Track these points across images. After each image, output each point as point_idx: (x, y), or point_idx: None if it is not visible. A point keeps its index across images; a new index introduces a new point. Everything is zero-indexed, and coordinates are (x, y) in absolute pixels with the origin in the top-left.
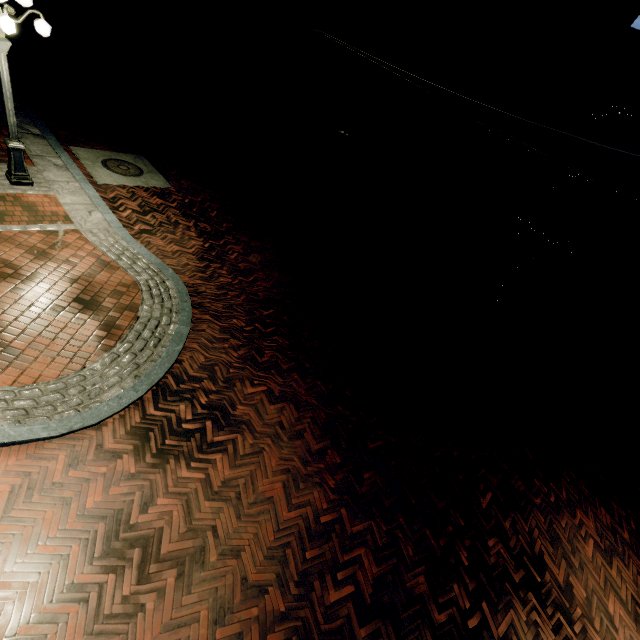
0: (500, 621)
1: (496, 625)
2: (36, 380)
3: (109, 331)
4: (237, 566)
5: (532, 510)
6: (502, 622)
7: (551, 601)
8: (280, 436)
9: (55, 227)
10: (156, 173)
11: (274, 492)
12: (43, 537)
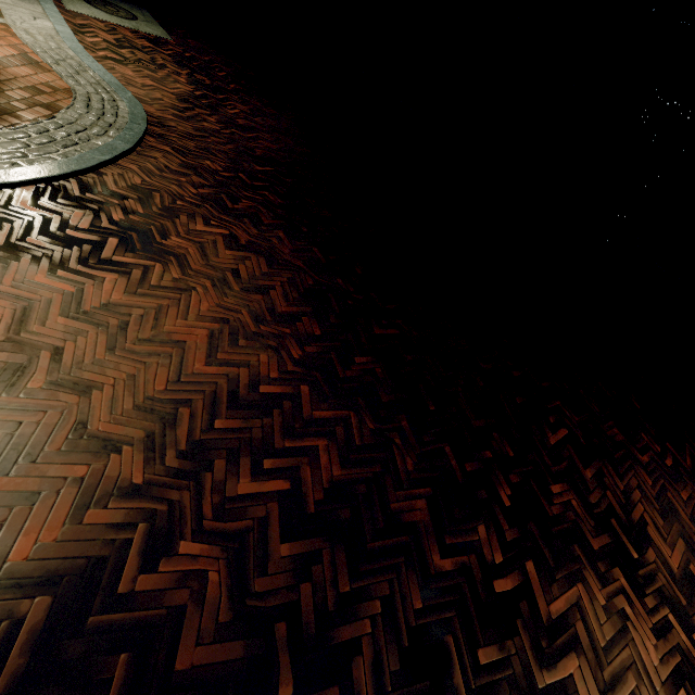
0: (556, 595)
1: (547, 599)
2: None
3: (0, 117)
4: (77, 405)
5: (633, 467)
6: (559, 597)
7: (654, 589)
8: (229, 283)
9: None
10: (155, 24)
11: (190, 338)
12: None
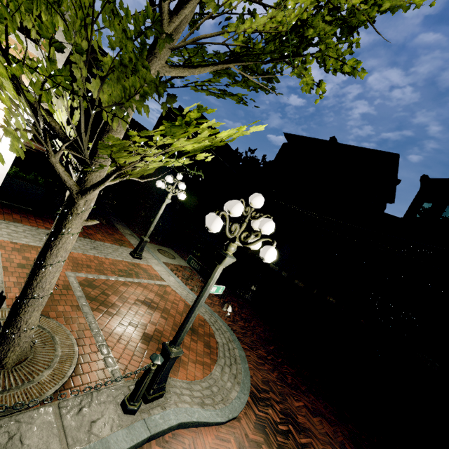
0: None
1: None
2: (193, 378)
3: (209, 349)
4: None
5: None
6: None
7: None
8: (333, 445)
9: (160, 282)
10: (180, 258)
11: None
12: None
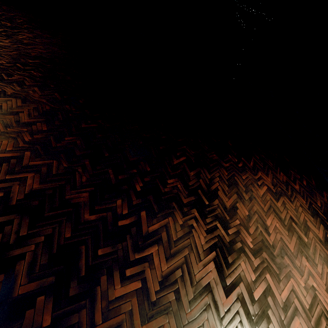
0: (154, 223)
1: (149, 225)
2: None
3: None
4: None
5: (219, 169)
6: (156, 224)
7: (213, 215)
8: None
9: None
10: None
11: None
12: None
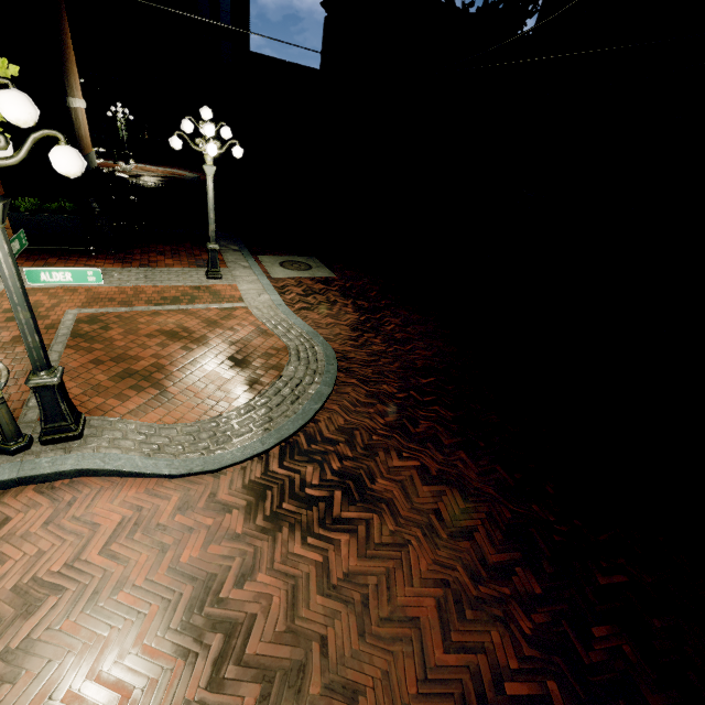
0: None
1: None
2: (177, 422)
3: (252, 386)
4: None
5: None
6: None
7: None
8: (435, 529)
9: (229, 305)
10: (323, 267)
11: (421, 611)
12: (129, 583)
